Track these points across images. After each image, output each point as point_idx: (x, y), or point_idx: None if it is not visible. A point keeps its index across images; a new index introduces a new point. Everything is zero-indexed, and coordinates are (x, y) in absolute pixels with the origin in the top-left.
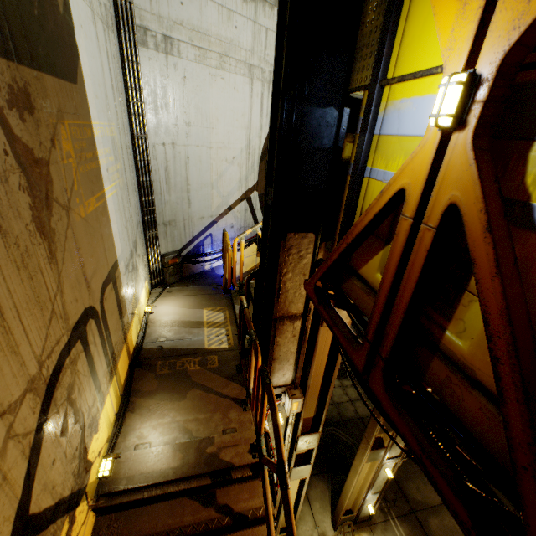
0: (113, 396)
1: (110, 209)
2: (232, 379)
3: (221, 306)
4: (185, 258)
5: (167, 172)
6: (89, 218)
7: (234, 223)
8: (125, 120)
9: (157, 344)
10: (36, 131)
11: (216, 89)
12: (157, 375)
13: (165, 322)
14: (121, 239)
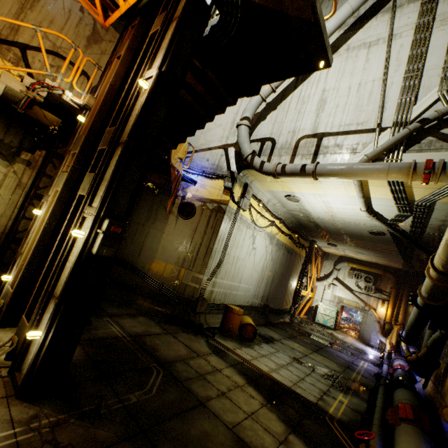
0: None
1: None
2: None
3: None
4: None
5: None
6: None
7: (210, 159)
8: None
9: None
10: (105, 34)
11: None
12: None
13: None
14: None
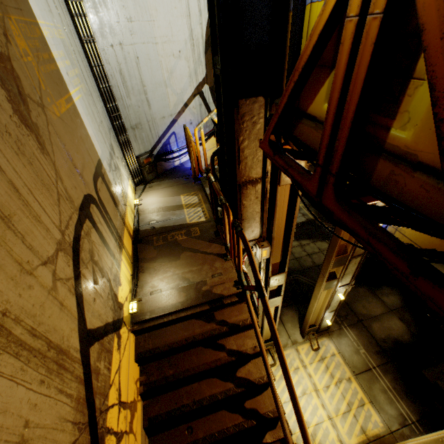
0: (126, 263)
1: (81, 113)
2: (213, 242)
3: (194, 192)
4: (157, 157)
5: (122, 75)
6: (64, 118)
7: (192, 119)
8: (69, 23)
9: (149, 226)
10: None
11: None
12: (155, 247)
13: (152, 209)
14: (98, 141)
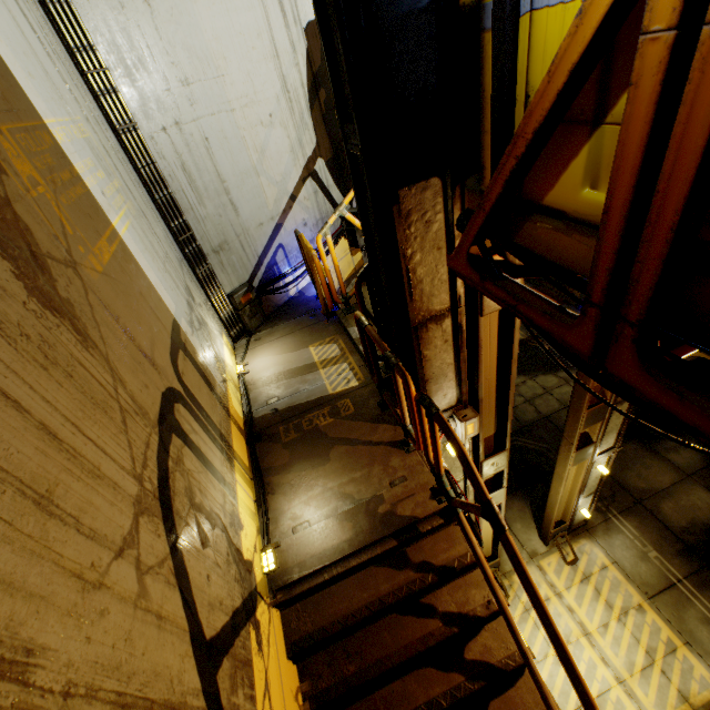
0: (243, 483)
1: (134, 251)
2: (378, 421)
3: (330, 337)
4: (260, 289)
5: (186, 172)
6: (109, 271)
7: (305, 218)
8: (92, 108)
9: (269, 408)
10: None
11: (202, 2)
12: (285, 444)
13: (267, 378)
14: (166, 289)
